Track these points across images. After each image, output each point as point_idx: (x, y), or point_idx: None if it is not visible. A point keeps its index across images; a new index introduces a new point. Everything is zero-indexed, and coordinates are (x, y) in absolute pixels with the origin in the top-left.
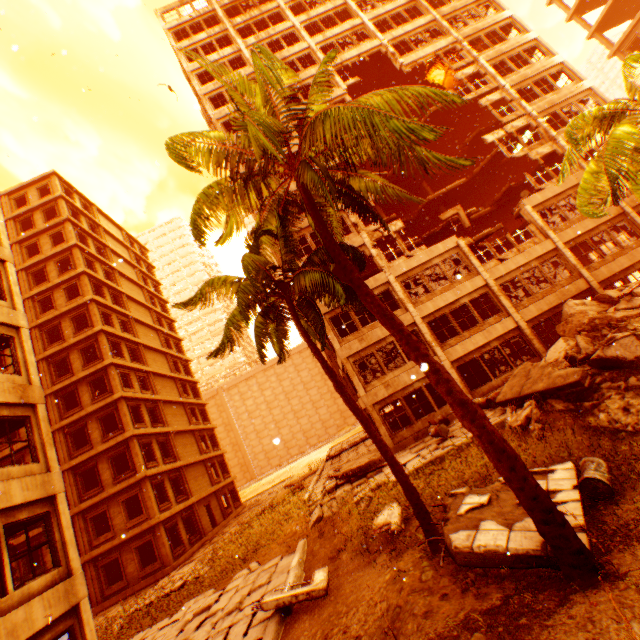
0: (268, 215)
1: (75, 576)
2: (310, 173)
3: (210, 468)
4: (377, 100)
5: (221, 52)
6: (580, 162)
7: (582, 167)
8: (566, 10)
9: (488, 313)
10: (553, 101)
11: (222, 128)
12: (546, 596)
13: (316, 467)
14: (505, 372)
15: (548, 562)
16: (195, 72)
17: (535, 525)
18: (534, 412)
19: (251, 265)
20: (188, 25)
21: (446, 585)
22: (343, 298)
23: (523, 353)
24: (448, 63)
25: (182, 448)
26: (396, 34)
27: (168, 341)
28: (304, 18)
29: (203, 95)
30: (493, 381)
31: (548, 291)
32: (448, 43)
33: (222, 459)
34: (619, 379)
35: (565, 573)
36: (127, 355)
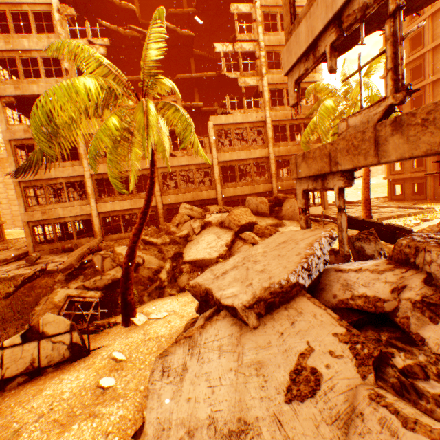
0: None
1: None
2: None
3: None
4: None
5: None
6: (267, 106)
7: (265, 110)
8: None
9: (144, 189)
10: (283, 41)
11: None
12: None
13: None
14: None
15: None
16: None
17: None
18: (19, 280)
19: None
20: None
21: None
22: None
23: None
24: None
25: None
26: None
27: None
28: None
29: None
30: (123, 234)
31: (191, 190)
32: None
33: None
34: (88, 277)
35: None
36: None
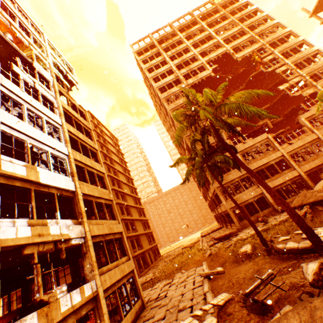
0: (195, 133)
1: (131, 260)
2: (218, 122)
3: (148, 237)
4: (241, 96)
5: (157, 59)
6: None
7: None
8: (319, 19)
9: (284, 168)
10: (313, 68)
11: (158, 91)
12: (312, 258)
13: (196, 240)
14: (294, 195)
15: (312, 250)
16: (146, 68)
17: (307, 238)
18: (308, 210)
19: (201, 153)
20: (142, 49)
21: (275, 261)
22: (232, 164)
23: (303, 187)
24: (259, 55)
25: (137, 227)
26: (233, 44)
27: (128, 180)
28: (191, 41)
29: (150, 78)
30: (288, 199)
31: (315, 158)
32: (259, 46)
33: (152, 234)
34: None
35: (318, 252)
36: (116, 185)
